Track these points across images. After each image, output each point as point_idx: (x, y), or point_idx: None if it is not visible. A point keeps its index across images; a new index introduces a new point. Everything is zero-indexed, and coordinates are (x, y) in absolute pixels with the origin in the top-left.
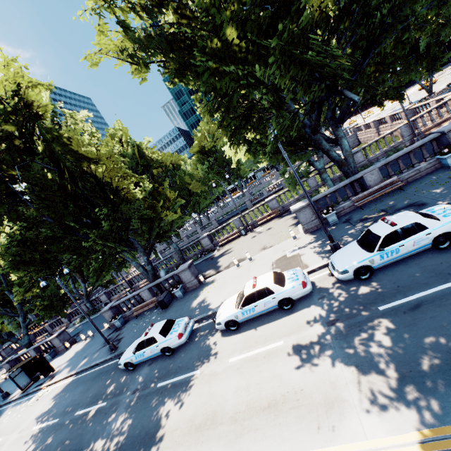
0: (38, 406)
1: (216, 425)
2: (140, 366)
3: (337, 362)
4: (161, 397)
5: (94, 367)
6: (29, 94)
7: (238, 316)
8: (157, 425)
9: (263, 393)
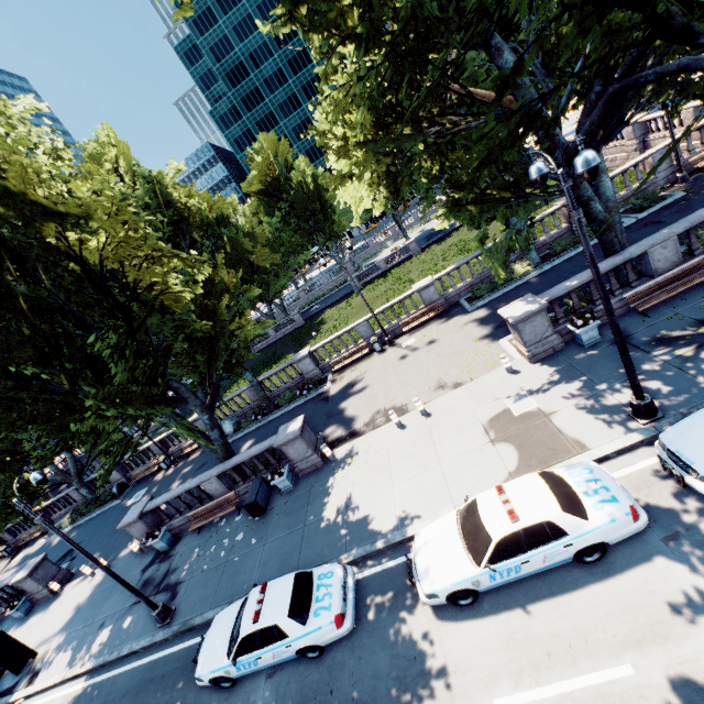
0: None
1: None
2: (246, 678)
3: None
4: None
5: (130, 658)
6: None
7: (481, 581)
8: None
9: None
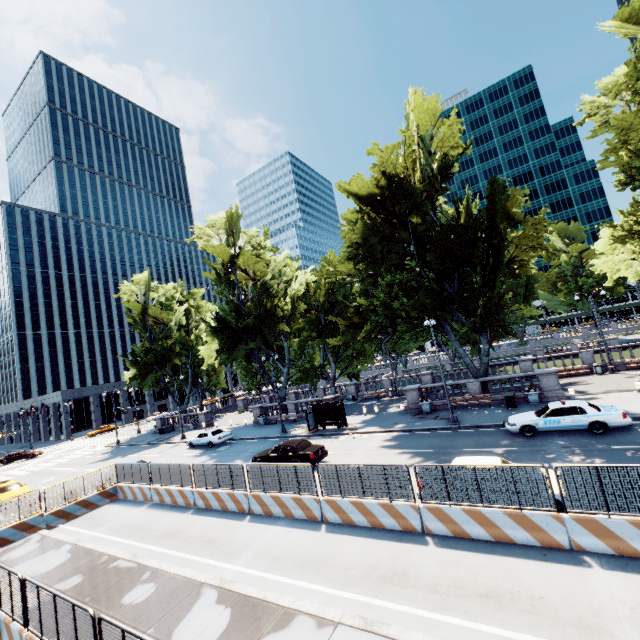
0: (366, 442)
1: None
2: (541, 436)
3: None
4: (638, 453)
5: (431, 430)
6: (449, 156)
7: None
8: None
9: None
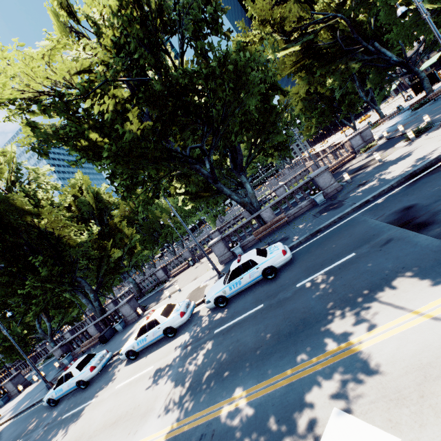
0: None
1: None
2: (61, 401)
3: (169, 379)
4: (59, 427)
5: (31, 408)
6: None
7: (135, 346)
8: None
9: (118, 412)
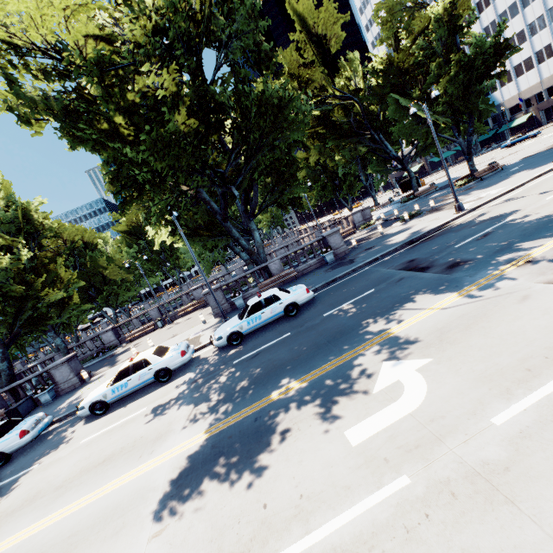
0: None
1: (35, 501)
2: None
3: (182, 407)
4: None
5: None
6: None
7: (107, 394)
8: None
9: (103, 454)
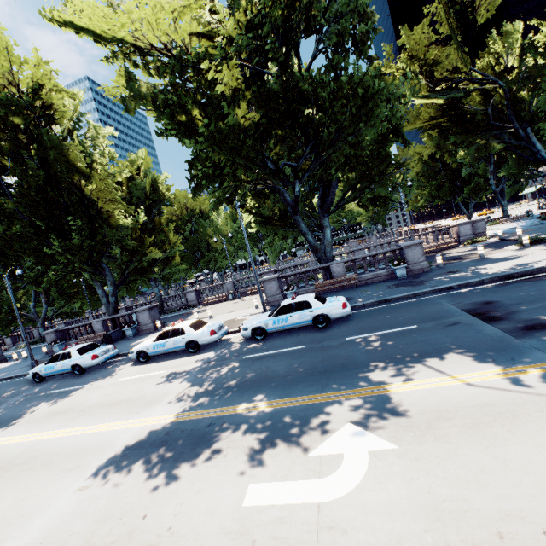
0: None
1: (67, 413)
2: (47, 381)
3: (182, 383)
4: (44, 399)
5: (7, 380)
6: (52, 99)
7: (150, 348)
8: (24, 413)
9: (118, 397)
